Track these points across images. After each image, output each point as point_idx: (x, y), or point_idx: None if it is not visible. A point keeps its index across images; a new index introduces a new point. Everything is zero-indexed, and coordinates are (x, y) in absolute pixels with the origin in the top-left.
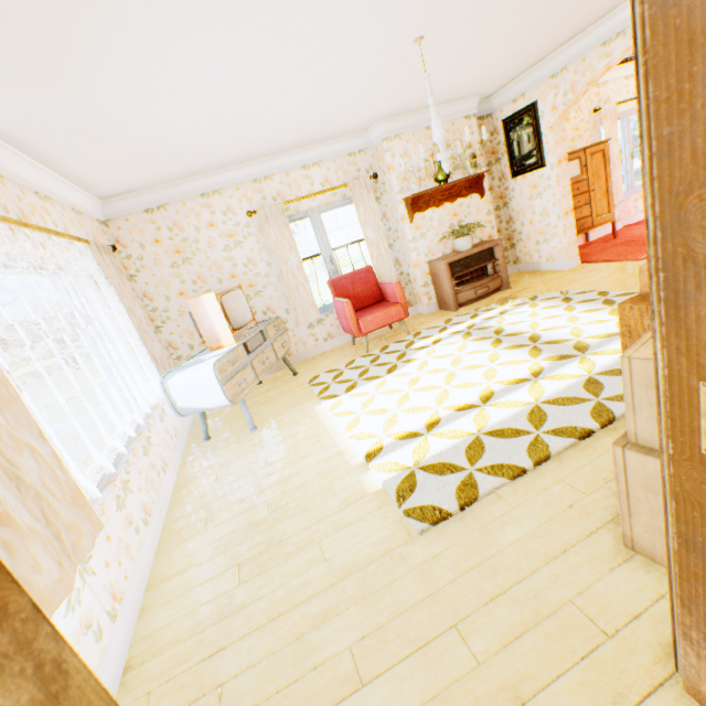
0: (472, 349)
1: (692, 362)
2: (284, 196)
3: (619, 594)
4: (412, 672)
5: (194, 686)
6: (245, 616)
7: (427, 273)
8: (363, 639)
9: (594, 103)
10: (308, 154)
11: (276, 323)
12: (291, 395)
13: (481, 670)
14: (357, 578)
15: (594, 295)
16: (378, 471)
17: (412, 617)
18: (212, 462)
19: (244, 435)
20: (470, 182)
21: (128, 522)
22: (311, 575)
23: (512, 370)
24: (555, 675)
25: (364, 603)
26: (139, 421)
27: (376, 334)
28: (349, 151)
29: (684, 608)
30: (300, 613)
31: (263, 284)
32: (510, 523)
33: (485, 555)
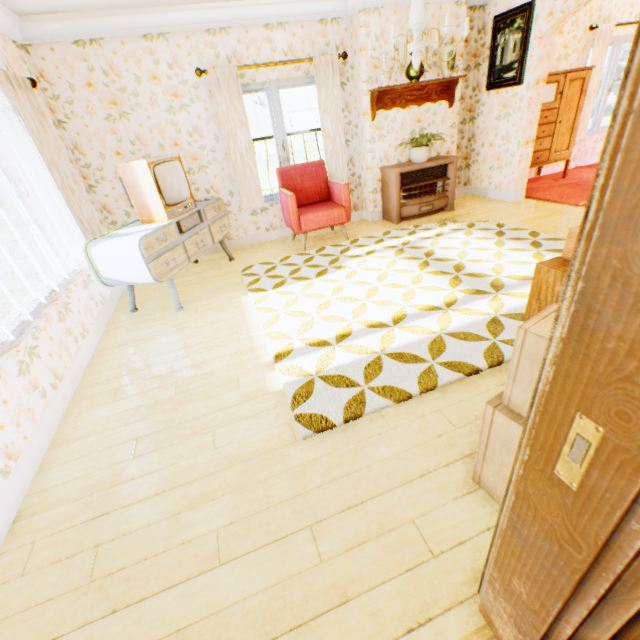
0: (400, 267)
1: (577, 390)
2: (240, 59)
3: (454, 521)
4: (264, 560)
5: (75, 543)
6: (133, 487)
7: (378, 179)
8: (230, 525)
9: (593, 18)
10: (273, 10)
11: (216, 205)
12: (223, 281)
13: (322, 567)
14: (239, 470)
15: (526, 234)
16: (283, 373)
17: (277, 512)
18: (134, 335)
19: (170, 313)
20: (443, 86)
21: (32, 386)
22: (200, 460)
23: (429, 296)
24: (380, 581)
25: (239, 494)
26: (58, 286)
27: (317, 233)
28: (320, 17)
29: (496, 567)
30: (182, 493)
31: (208, 159)
32: (384, 442)
33: (354, 468)
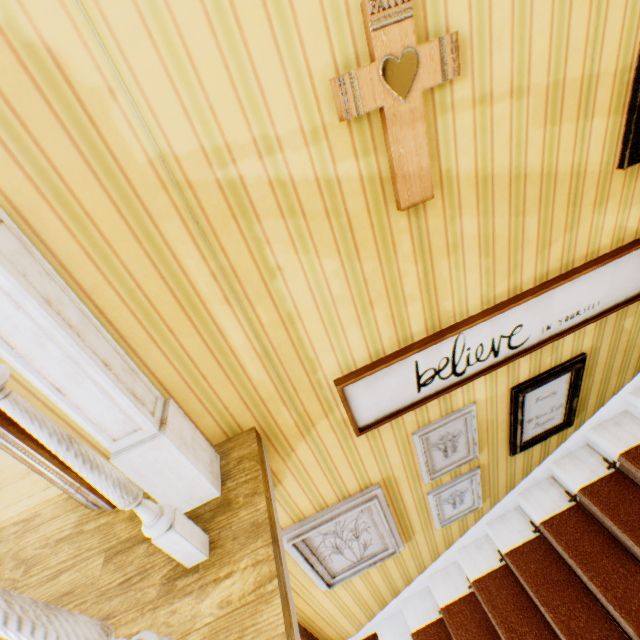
0: None
1: None
2: None
3: None
4: (3, 458)
5: None
6: None
7: None
8: None
9: None
10: None
11: None
12: None
13: None
14: None
15: None
16: None
17: None
18: None
19: None
20: None
21: None
22: None
23: None
24: None
25: None
26: None
27: None
28: None
29: None
30: None
31: None
32: None
33: None
